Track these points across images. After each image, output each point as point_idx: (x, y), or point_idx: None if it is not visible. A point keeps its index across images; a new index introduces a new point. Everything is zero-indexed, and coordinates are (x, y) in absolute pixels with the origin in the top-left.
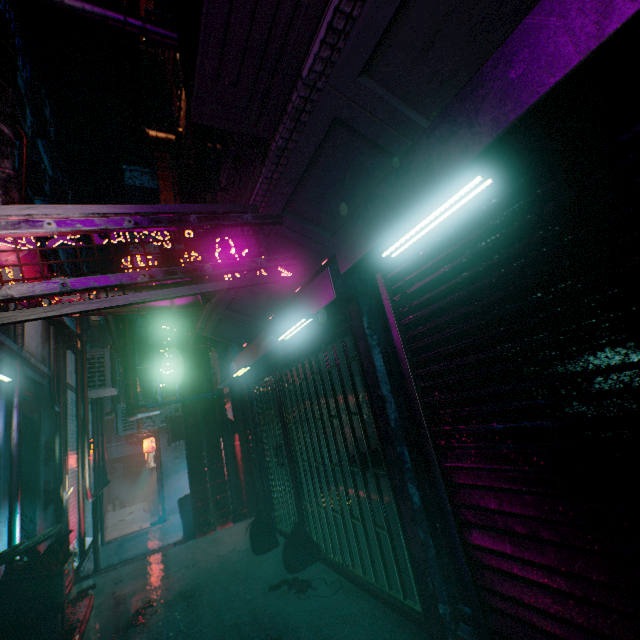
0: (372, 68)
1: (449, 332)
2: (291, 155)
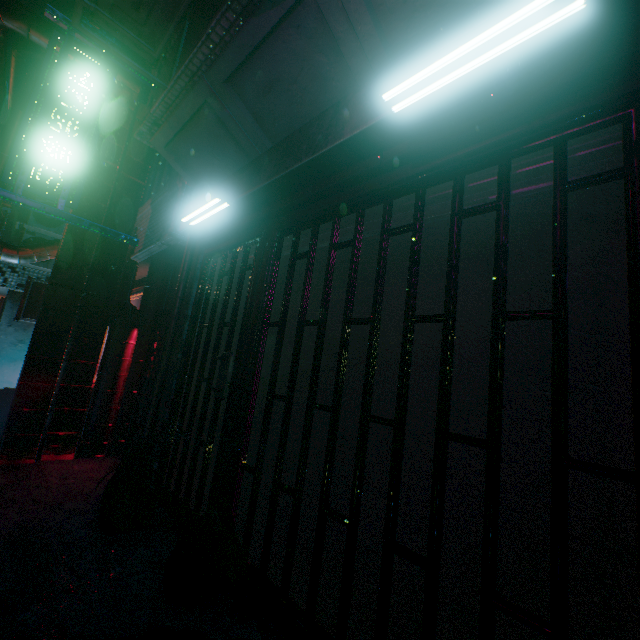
0: None
1: None
2: None
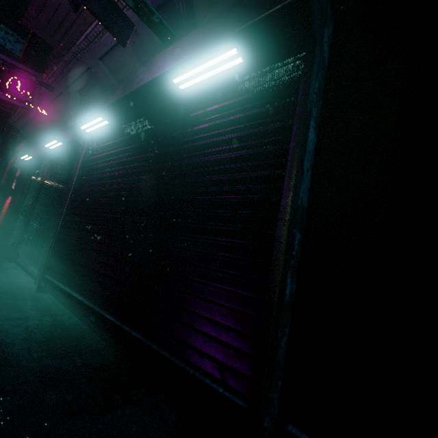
0: (104, 61)
1: (91, 168)
2: (73, 67)
